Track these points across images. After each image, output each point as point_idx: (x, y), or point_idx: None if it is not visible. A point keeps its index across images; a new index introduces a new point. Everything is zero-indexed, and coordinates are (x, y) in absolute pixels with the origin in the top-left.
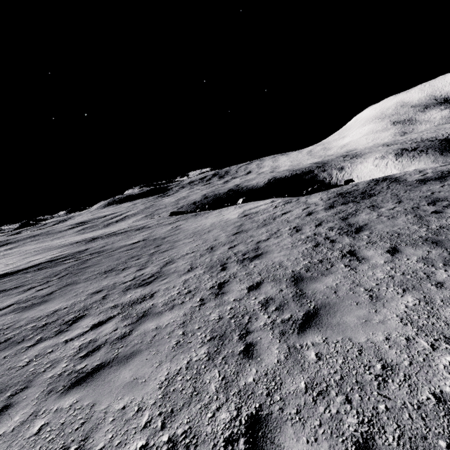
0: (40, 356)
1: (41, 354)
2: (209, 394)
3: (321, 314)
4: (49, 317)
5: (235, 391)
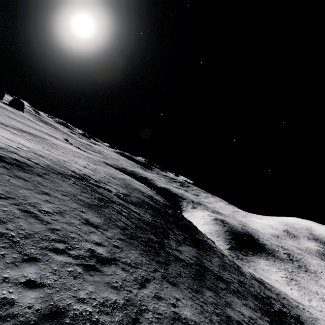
0: None
1: None
2: None
3: None
4: None
5: None
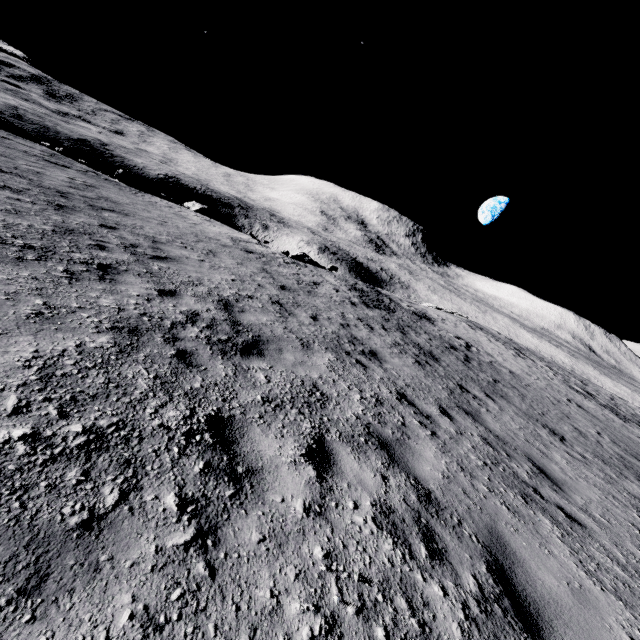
0: (320, 576)
1: (308, 568)
2: (633, 583)
3: (542, 467)
4: (60, 400)
5: (634, 572)
